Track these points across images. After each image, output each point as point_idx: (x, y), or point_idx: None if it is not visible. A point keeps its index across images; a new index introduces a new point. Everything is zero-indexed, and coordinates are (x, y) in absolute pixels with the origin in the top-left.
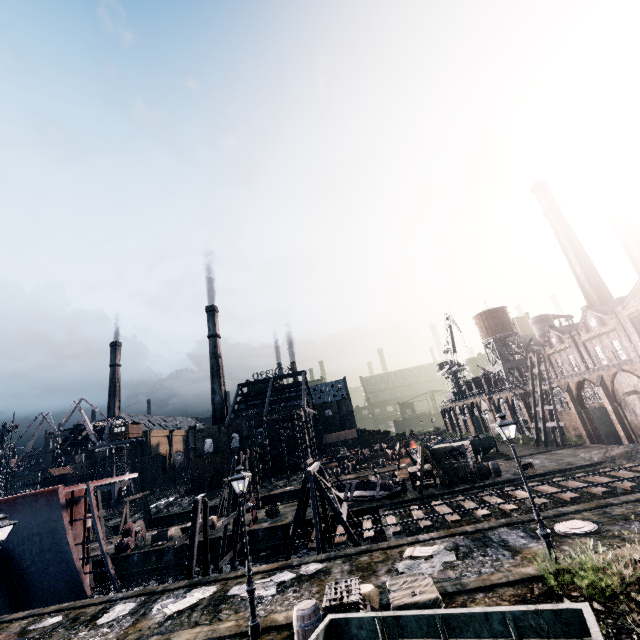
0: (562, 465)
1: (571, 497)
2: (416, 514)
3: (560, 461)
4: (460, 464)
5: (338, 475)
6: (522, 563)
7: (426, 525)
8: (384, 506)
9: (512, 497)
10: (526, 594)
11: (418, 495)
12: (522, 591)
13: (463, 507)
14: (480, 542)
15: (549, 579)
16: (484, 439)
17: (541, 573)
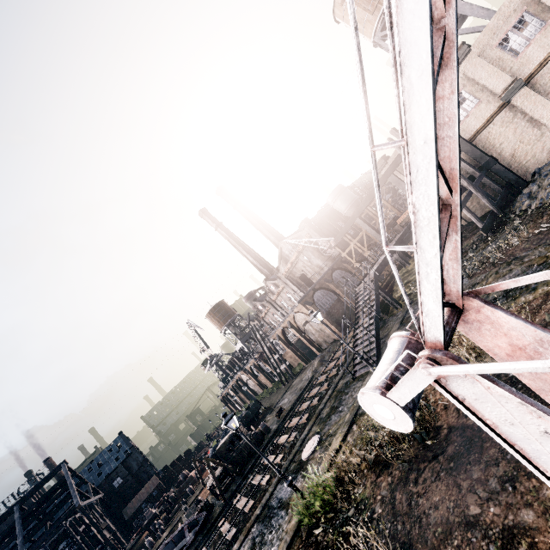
0: (298, 393)
1: (306, 418)
2: (224, 530)
3: (296, 390)
4: (241, 446)
5: (152, 545)
6: (293, 513)
7: (232, 536)
8: (199, 546)
9: (280, 446)
10: (299, 547)
11: (222, 504)
12: (297, 545)
13: (254, 486)
14: (267, 518)
15: (304, 519)
16: (252, 407)
17: (299, 519)
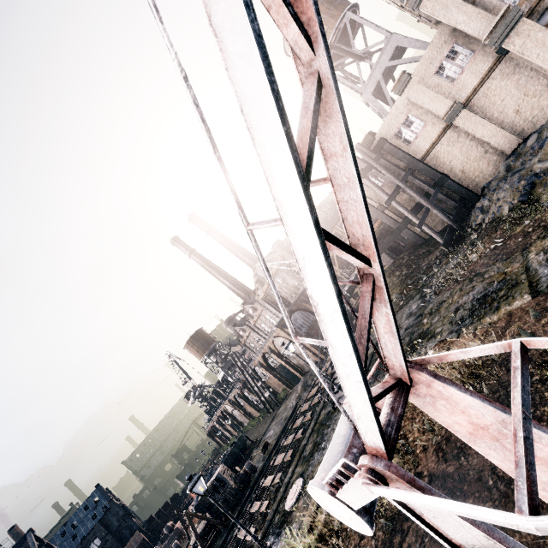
0: (283, 424)
1: (290, 455)
2: None
3: (281, 420)
4: (226, 492)
5: None
6: None
7: None
8: None
9: (266, 489)
10: None
11: None
12: None
13: (240, 541)
14: None
15: None
16: (238, 442)
17: None
